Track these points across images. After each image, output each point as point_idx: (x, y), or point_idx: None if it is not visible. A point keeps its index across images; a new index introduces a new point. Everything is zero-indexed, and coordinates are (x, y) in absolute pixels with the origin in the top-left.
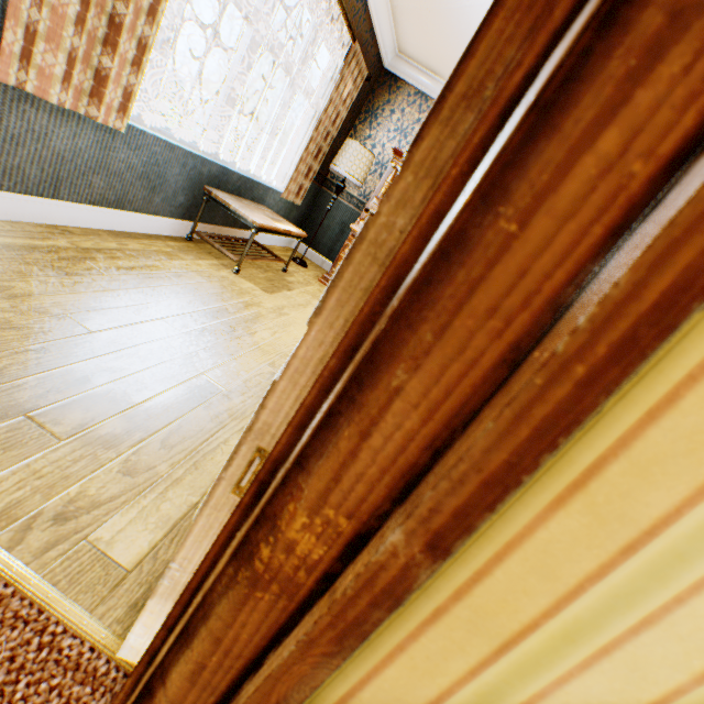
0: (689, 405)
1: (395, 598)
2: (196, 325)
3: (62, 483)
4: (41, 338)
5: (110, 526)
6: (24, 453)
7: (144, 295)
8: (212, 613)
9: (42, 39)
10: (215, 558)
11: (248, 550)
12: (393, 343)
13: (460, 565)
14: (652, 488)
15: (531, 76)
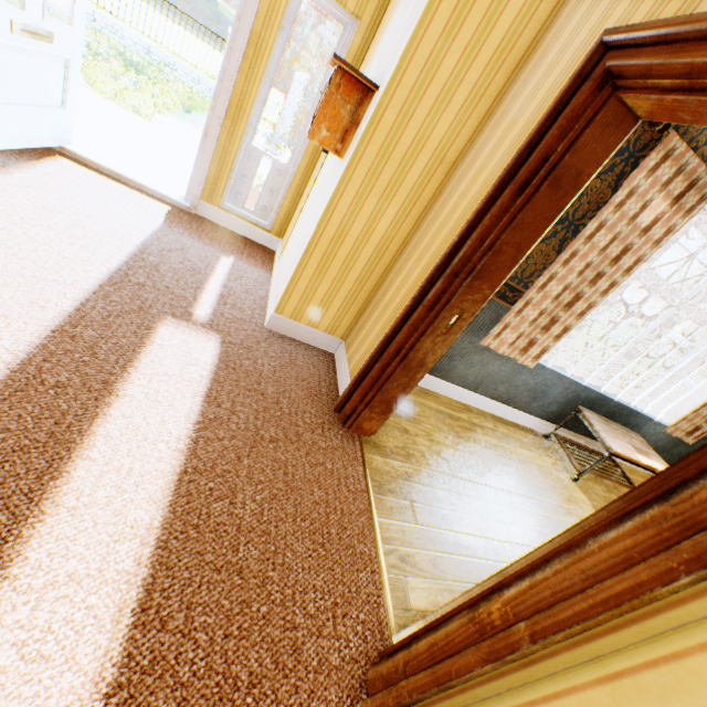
0: (663, 670)
1: (512, 649)
2: (514, 504)
3: (408, 543)
4: (432, 467)
5: (414, 580)
6: (403, 518)
7: (491, 466)
8: (450, 623)
9: (509, 328)
10: (460, 609)
11: (474, 606)
12: (553, 562)
13: (550, 682)
14: (641, 704)
15: (636, 508)
